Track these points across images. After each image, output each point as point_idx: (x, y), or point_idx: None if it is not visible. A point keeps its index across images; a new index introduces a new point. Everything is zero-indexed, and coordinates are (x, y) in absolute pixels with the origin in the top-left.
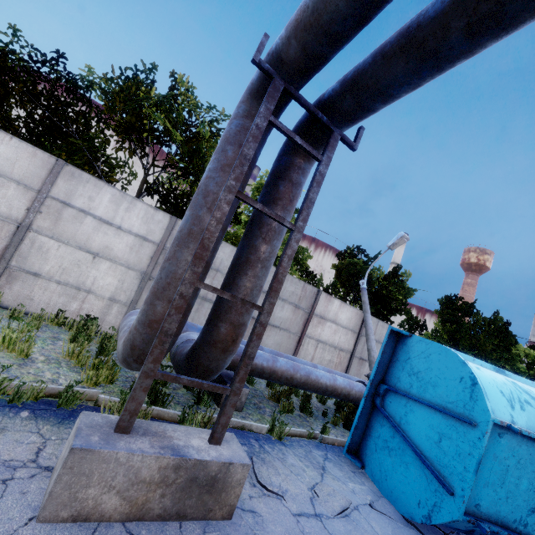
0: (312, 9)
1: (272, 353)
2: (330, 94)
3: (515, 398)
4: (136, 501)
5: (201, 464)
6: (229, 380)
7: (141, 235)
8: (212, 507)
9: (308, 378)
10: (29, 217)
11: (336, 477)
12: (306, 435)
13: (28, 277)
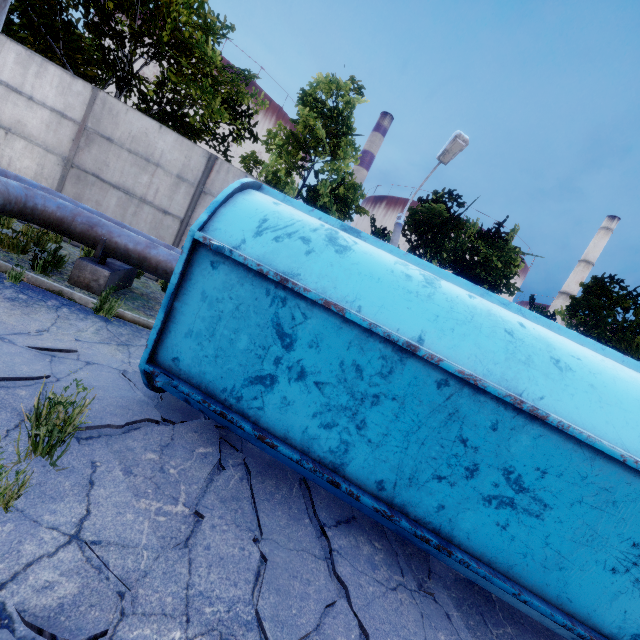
0: None
1: None
2: None
3: (284, 230)
4: None
5: None
6: (90, 260)
7: (58, 110)
8: None
9: None
10: None
11: (127, 352)
12: None
13: None
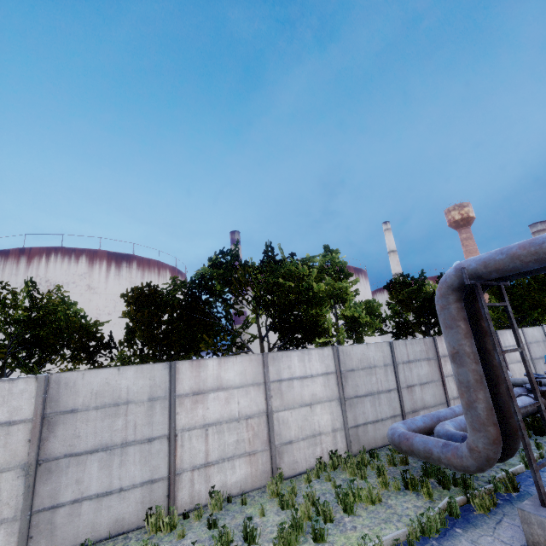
0: (512, 267)
1: (460, 408)
2: None
3: None
4: None
5: None
6: None
7: (324, 372)
8: None
9: None
10: (269, 404)
11: None
12: (538, 456)
13: (288, 447)
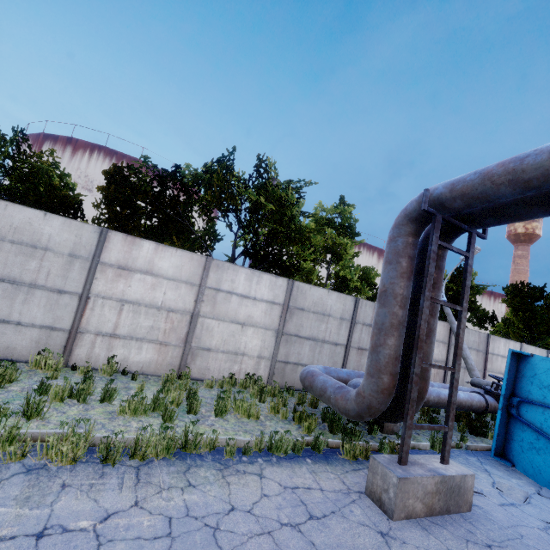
0: (480, 191)
1: None
2: (470, 213)
3: None
4: (428, 504)
5: (452, 478)
6: None
7: (270, 300)
8: (461, 504)
9: (439, 398)
10: (197, 307)
11: (500, 476)
12: (454, 445)
13: (204, 353)
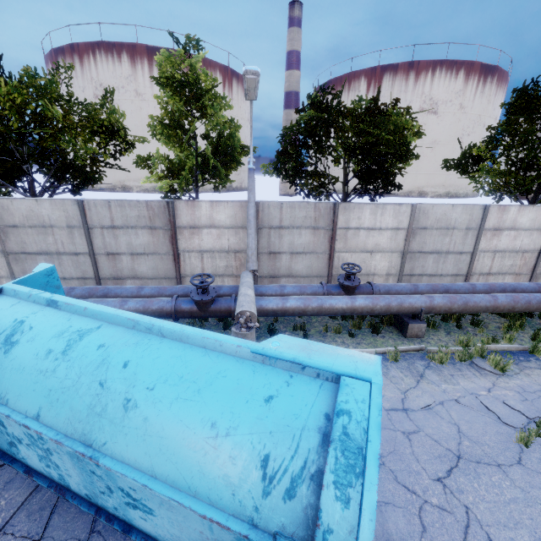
0: None
1: (85, 291)
2: None
3: None
4: None
5: None
6: None
7: None
8: None
9: None
10: None
11: None
12: None
13: None
